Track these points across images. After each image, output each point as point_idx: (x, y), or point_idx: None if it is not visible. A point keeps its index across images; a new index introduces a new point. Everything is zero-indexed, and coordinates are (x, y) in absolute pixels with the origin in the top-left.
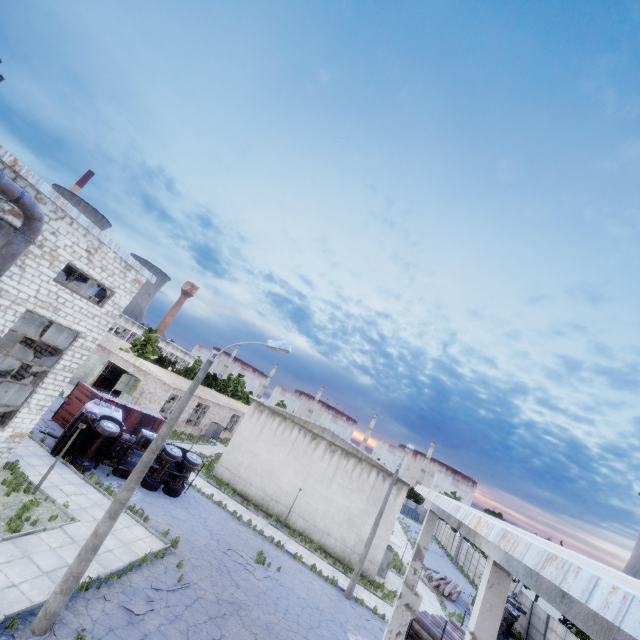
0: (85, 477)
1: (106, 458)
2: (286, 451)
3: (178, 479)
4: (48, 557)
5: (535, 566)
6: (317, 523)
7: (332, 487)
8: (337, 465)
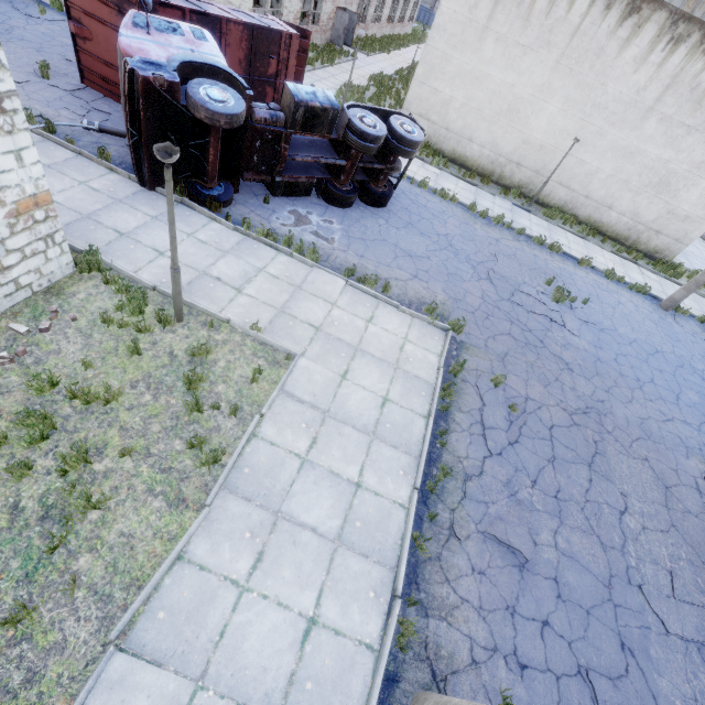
0: (236, 226)
1: (245, 169)
2: (550, 59)
3: (381, 176)
4: (313, 492)
5: None
6: (592, 193)
7: (644, 127)
8: (674, 76)
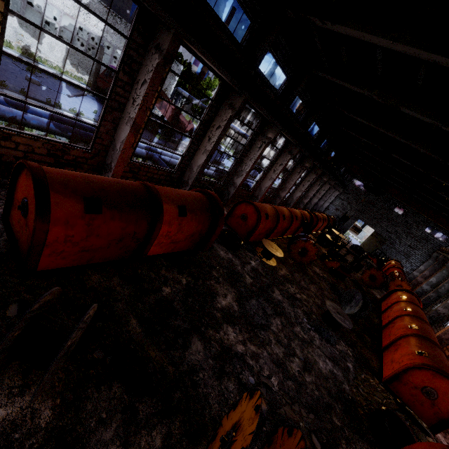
0: None
1: None
2: None
3: None
4: None
5: None
6: None
7: None
8: None
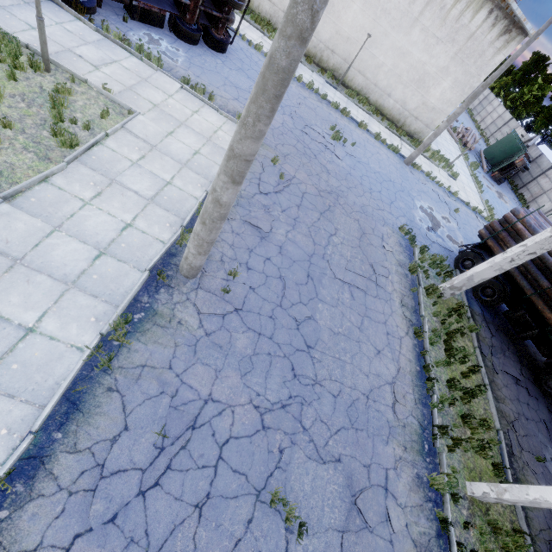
0: (97, 28)
1: None
2: None
3: (220, 24)
4: (138, 177)
5: None
6: (378, 82)
7: (412, 34)
8: None
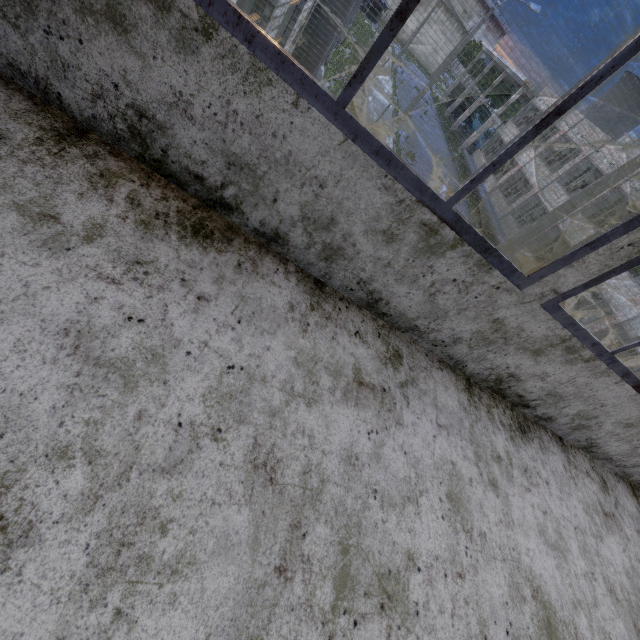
0: (359, 12)
1: None
2: None
3: (377, 15)
4: None
5: (499, 59)
6: (418, 49)
7: (432, 30)
8: (439, 17)
